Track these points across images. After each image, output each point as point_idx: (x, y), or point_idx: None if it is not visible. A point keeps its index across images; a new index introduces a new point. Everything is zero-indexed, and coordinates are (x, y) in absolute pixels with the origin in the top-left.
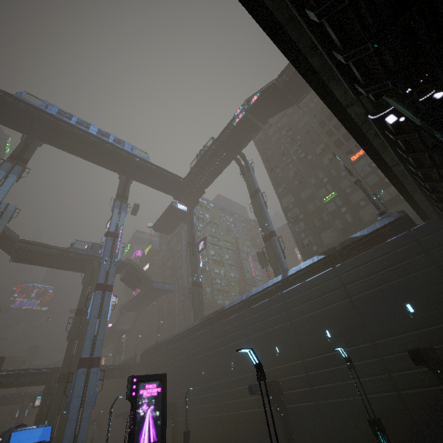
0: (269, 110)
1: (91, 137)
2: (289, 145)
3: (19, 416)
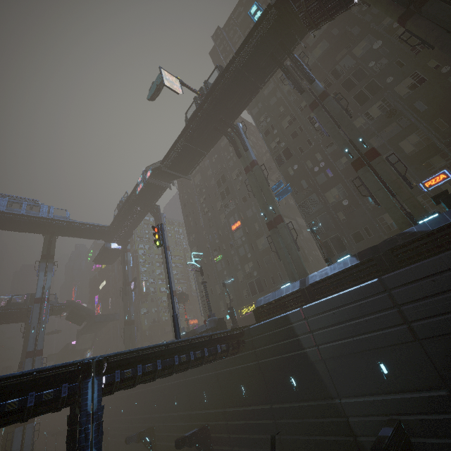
0: (167, 177)
1: (1, 214)
2: (197, 197)
3: None
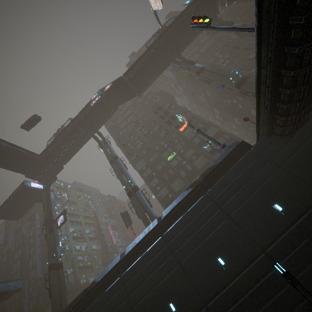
0: (119, 98)
1: None
2: (135, 127)
3: None
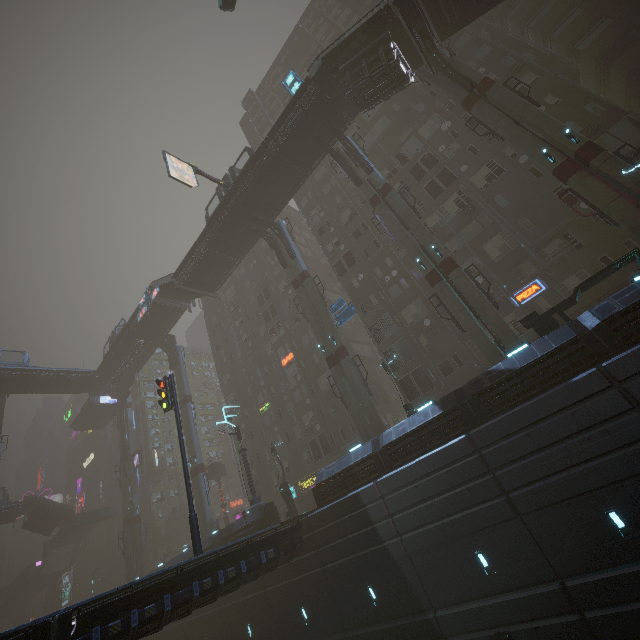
0: (185, 295)
1: None
2: (231, 320)
3: None
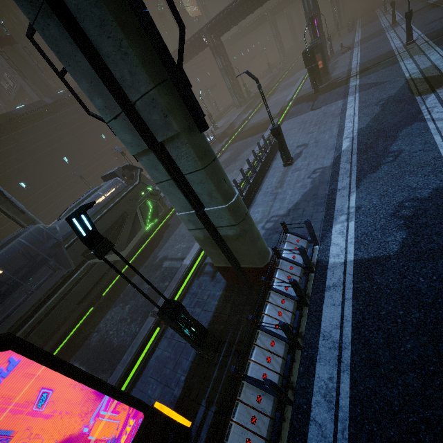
0: None
1: None
2: None
3: None
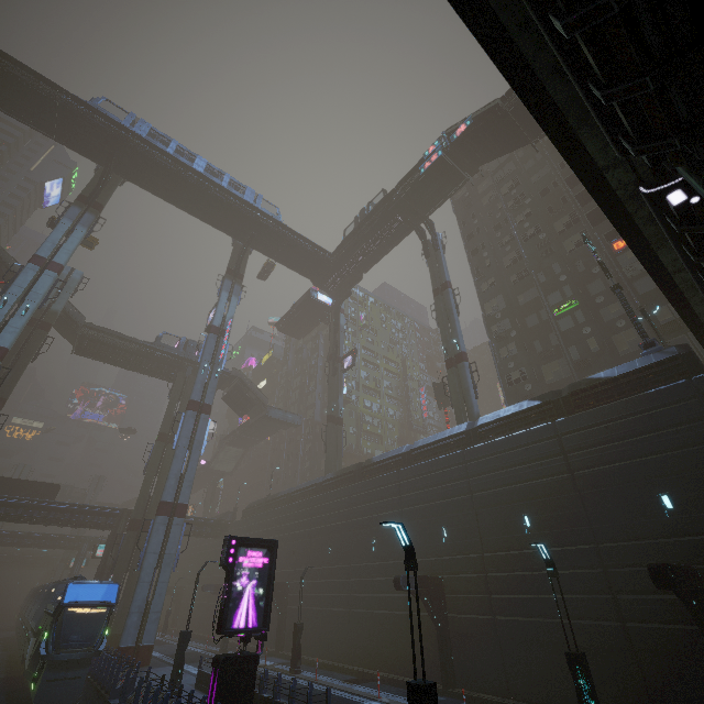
0: (484, 150)
1: (196, 176)
2: (510, 213)
3: (75, 566)
